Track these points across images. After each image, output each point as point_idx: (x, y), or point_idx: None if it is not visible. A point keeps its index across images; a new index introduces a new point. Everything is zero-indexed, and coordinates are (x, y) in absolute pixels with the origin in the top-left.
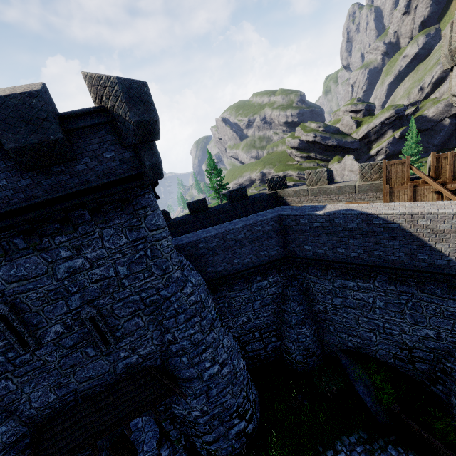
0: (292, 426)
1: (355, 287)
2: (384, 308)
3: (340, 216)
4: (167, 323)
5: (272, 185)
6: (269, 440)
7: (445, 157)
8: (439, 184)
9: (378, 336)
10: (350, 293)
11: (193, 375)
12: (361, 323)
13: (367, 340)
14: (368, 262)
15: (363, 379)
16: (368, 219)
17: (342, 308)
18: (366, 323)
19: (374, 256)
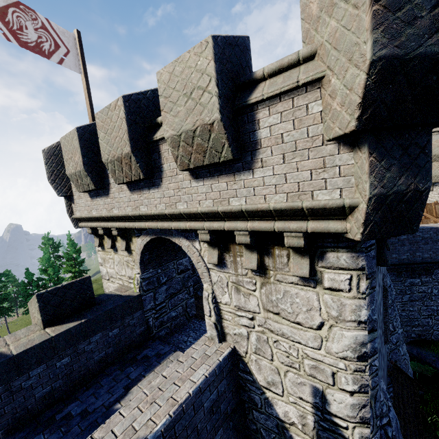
0: (434, 415)
1: (419, 283)
2: (437, 294)
3: (419, 230)
4: (391, 312)
5: None
6: (438, 433)
7: (430, 205)
8: (435, 218)
9: (433, 319)
10: (416, 289)
11: (407, 368)
12: (422, 311)
13: (425, 326)
14: (435, 260)
15: (438, 357)
16: (436, 231)
17: (409, 303)
18: (425, 311)
19: (438, 255)
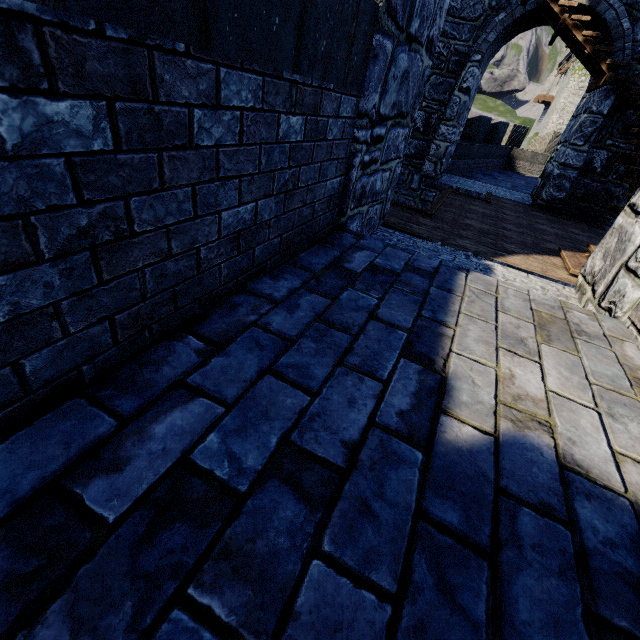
0: None
1: None
2: None
3: None
4: None
5: (513, 137)
6: None
7: None
8: None
9: None
10: None
11: None
12: None
13: None
14: None
15: None
16: None
17: None
18: None
19: None
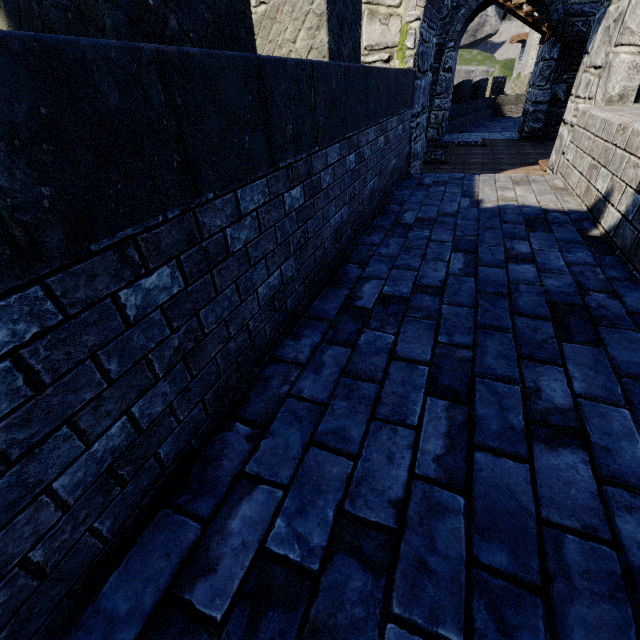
0: None
1: None
2: None
3: None
4: None
5: (494, 88)
6: None
7: None
8: None
9: None
10: None
11: None
12: None
13: None
14: None
15: None
16: None
17: None
18: None
19: None
